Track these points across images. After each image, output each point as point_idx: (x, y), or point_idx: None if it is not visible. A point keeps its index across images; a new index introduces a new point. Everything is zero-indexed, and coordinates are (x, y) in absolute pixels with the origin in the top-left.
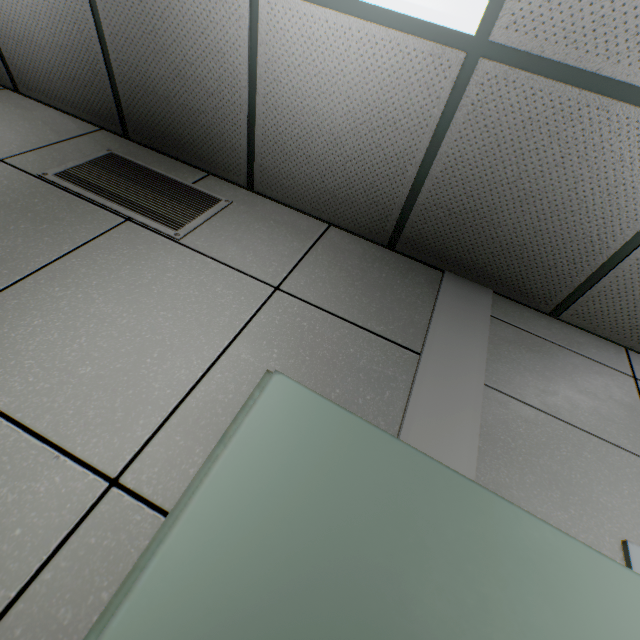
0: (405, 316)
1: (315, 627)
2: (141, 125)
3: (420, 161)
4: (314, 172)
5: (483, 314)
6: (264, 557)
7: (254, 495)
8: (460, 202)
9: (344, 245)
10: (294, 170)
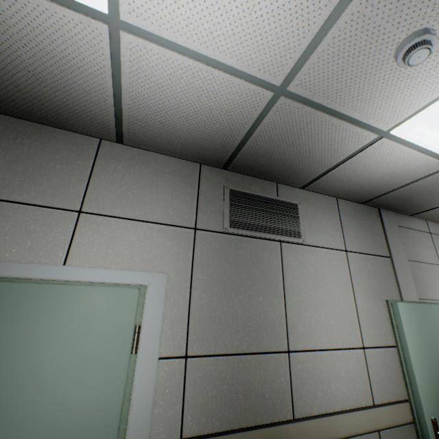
0: (379, 241)
1: (429, 354)
2: (243, 166)
3: (401, 185)
4: (347, 185)
5: (396, 227)
6: (419, 348)
7: (412, 338)
8: (406, 194)
9: (347, 210)
10: (336, 185)
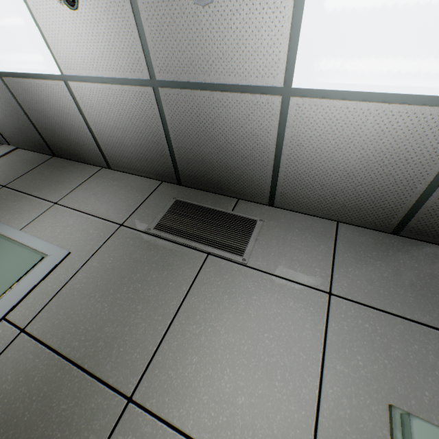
0: None
1: None
2: (190, 178)
3: (429, 180)
4: (326, 193)
5: None
6: None
7: None
8: None
9: (356, 238)
10: (309, 193)
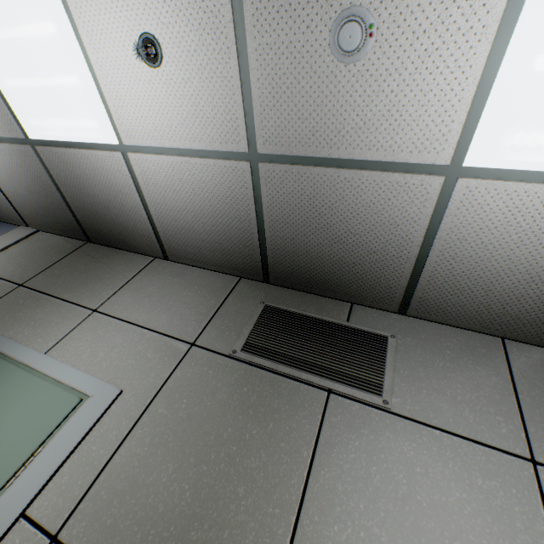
0: None
1: None
2: (284, 274)
3: None
4: (492, 301)
5: None
6: None
7: None
8: None
9: (539, 365)
10: (464, 300)
